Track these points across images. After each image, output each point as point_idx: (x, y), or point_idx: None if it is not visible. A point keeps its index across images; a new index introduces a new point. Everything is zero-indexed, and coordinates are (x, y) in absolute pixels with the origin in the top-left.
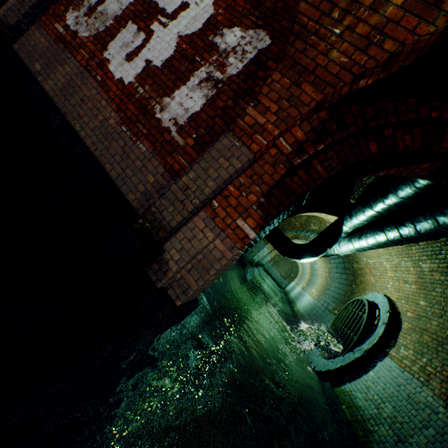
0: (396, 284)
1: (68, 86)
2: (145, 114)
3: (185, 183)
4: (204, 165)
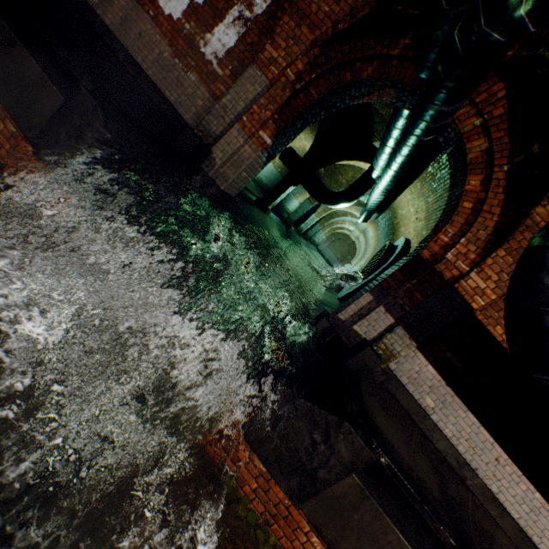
0: (415, 226)
1: (126, 21)
2: (192, 49)
3: (225, 104)
4: (236, 90)
